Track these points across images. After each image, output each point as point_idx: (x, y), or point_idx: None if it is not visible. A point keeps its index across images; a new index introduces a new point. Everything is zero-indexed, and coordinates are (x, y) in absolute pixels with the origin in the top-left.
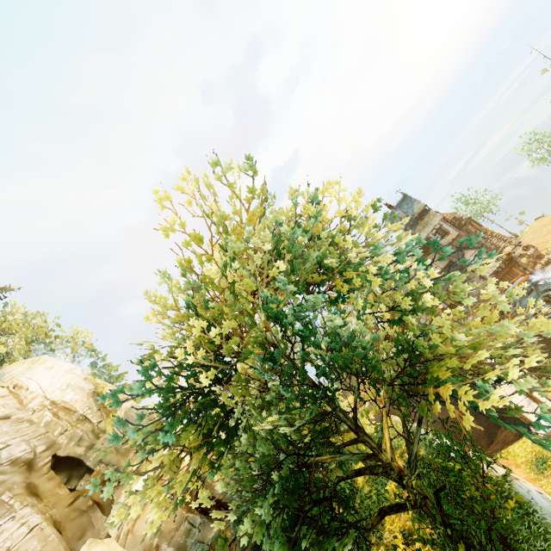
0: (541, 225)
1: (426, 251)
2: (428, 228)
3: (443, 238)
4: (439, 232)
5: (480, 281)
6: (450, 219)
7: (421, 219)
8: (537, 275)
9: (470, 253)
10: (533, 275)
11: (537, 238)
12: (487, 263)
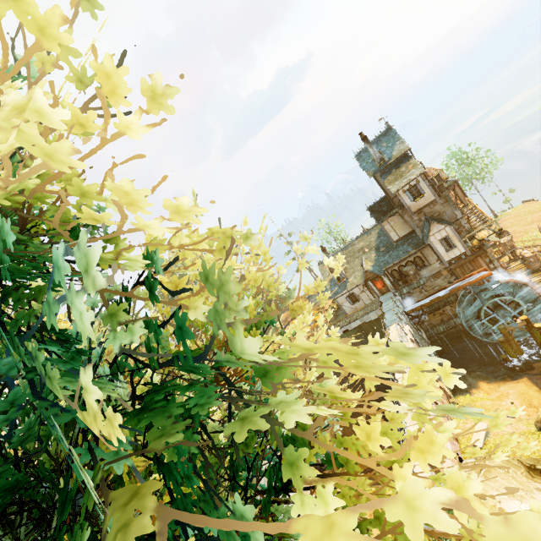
0: (528, 210)
1: (389, 211)
2: (400, 182)
3: (415, 199)
4: (412, 191)
5: (437, 263)
6: (432, 177)
7: (397, 166)
8: (501, 274)
9: (438, 228)
10: (496, 271)
11: (517, 225)
12: (453, 246)
